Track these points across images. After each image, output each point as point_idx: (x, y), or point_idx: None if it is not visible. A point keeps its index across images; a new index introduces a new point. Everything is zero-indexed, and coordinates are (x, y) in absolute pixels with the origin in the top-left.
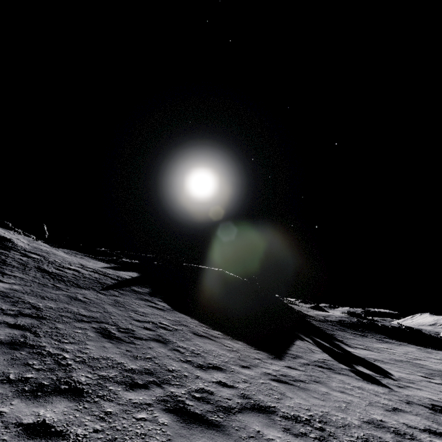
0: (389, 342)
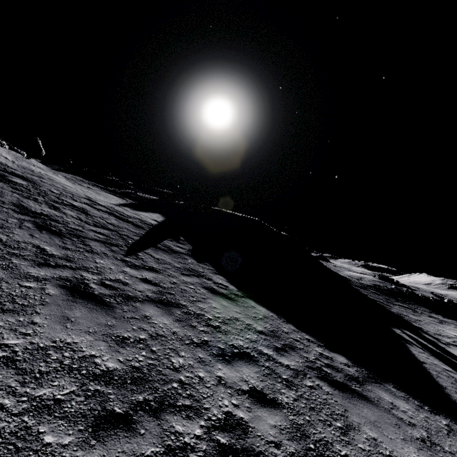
0: (444, 321)
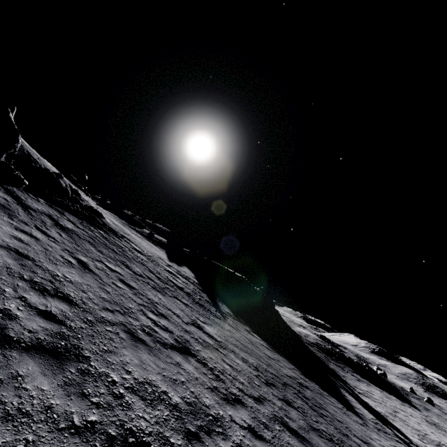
0: (360, 380)
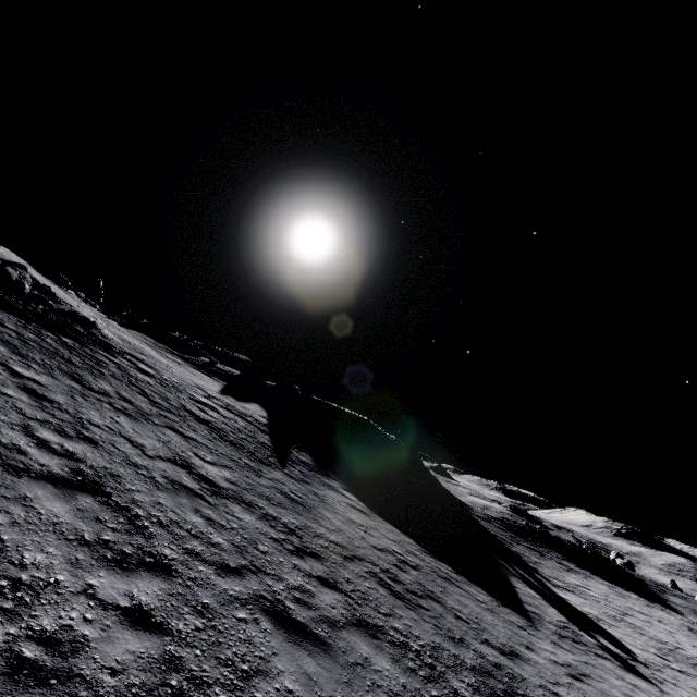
0: (573, 570)
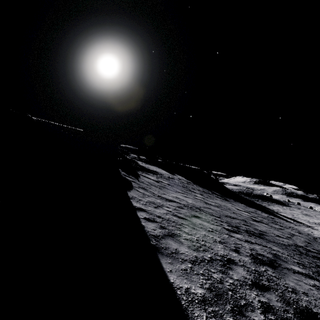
0: (269, 204)
